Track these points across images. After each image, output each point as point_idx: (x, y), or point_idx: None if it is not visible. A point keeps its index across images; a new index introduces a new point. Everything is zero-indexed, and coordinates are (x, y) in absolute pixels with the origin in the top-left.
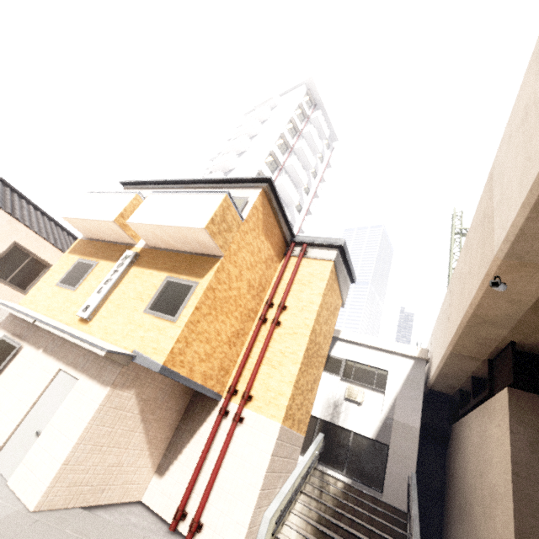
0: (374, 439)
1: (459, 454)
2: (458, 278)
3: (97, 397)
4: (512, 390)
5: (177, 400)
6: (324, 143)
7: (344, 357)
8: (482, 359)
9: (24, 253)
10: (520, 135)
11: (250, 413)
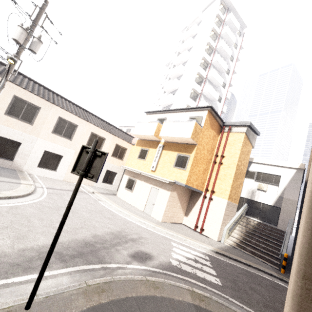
0: (273, 205)
1: None
2: None
3: (167, 194)
4: None
5: (187, 194)
6: (237, 33)
7: (256, 171)
8: None
9: (119, 147)
10: None
11: (214, 197)
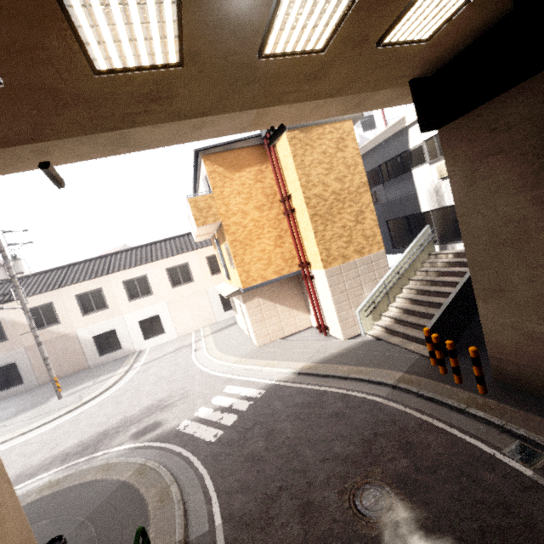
0: None
1: None
2: None
3: (245, 309)
4: (441, 131)
5: (288, 284)
6: None
7: (422, 140)
8: None
9: (213, 257)
10: None
11: (313, 271)
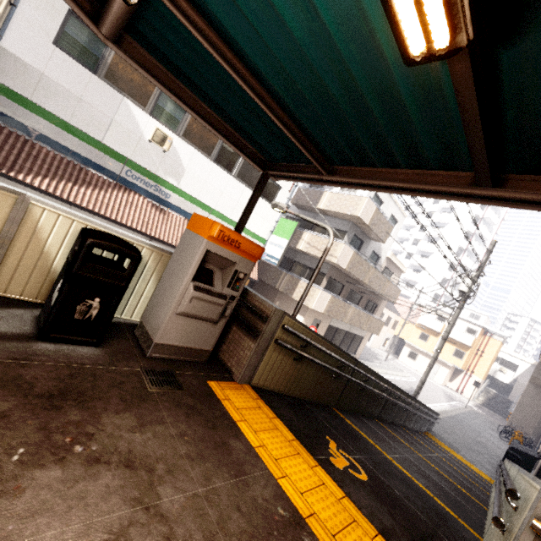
0: (508, 384)
1: None
2: None
3: (446, 371)
4: None
5: (453, 369)
6: None
7: (501, 357)
8: None
9: (395, 321)
10: None
11: (473, 376)
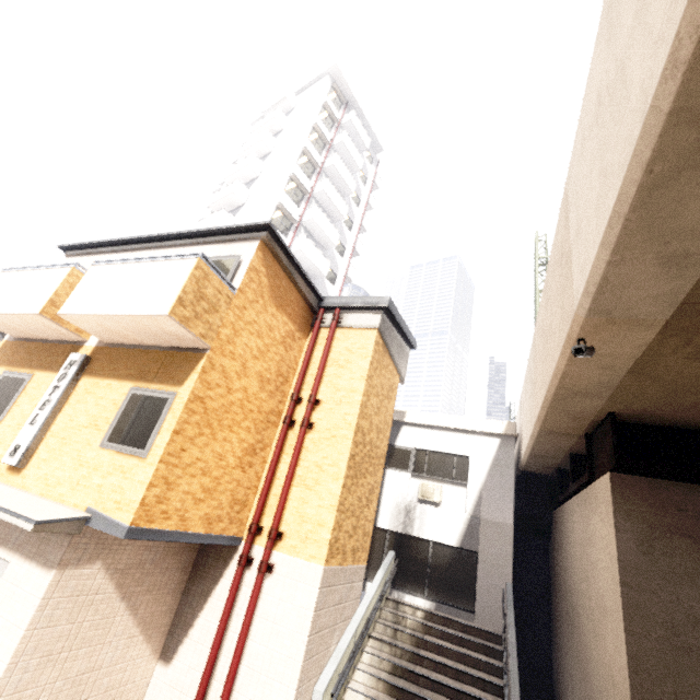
0: (459, 546)
1: (562, 549)
2: (540, 333)
3: (37, 588)
4: (615, 475)
5: (177, 555)
6: (365, 156)
7: (413, 446)
8: (578, 434)
9: None
10: (594, 137)
11: (282, 556)
